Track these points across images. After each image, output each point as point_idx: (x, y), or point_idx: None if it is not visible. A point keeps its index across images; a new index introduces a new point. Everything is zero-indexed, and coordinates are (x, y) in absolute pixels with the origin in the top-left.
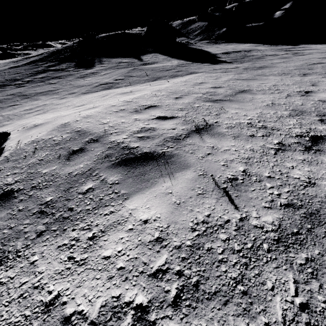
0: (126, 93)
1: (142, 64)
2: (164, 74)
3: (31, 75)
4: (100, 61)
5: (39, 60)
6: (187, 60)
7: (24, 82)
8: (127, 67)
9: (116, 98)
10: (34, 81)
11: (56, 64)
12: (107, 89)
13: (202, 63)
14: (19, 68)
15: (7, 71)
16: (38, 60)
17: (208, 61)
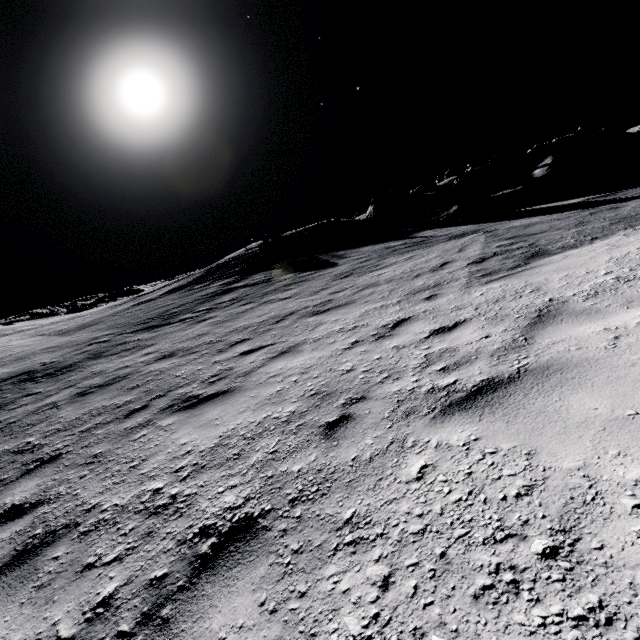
0: None
1: (455, 237)
2: (632, 210)
3: (202, 301)
4: (335, 256)
5: (191, 284)
6: (546, 214)
7: (199, 313)
8: (428, 246)
9: None
10: (225, 306)
11: (239, 278)
12: (541, 256)
13: (620, 202)
14: (158, 300)
15: (135, 309)
16: (187, 284)
17: (623, 200)
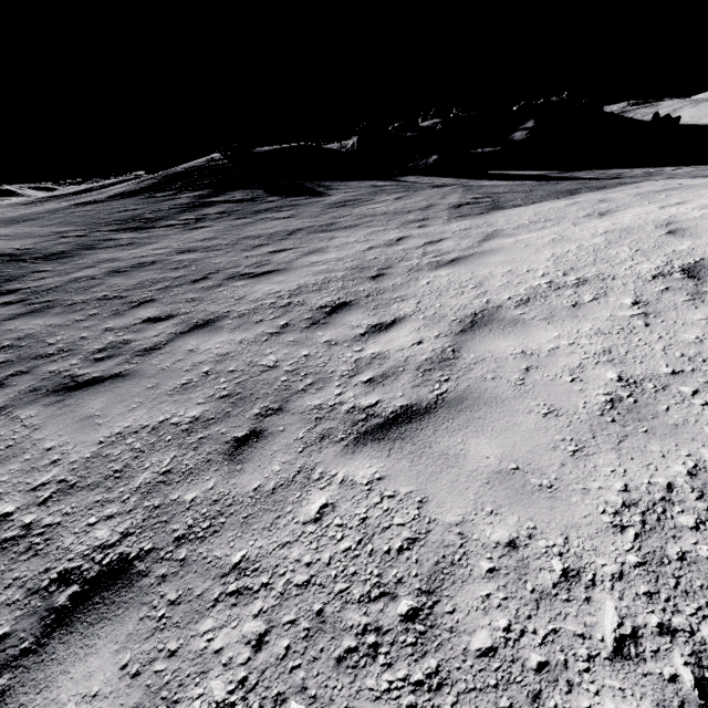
0: (681, 188)
1: (437, 187)
2: (564, 187)
3: (180, 210)
4: (322, 186)
5: (148, 190)
6: (512, 180)
7: (186, 221)
8: (413, 190)
9: (690, 192)
10: (215, 218)
11: (215, 193)
12: (498, 209)
13: (564, 181)
14: (111, 203)
15: (83, 209)
16: (142, 190)
17: (568, 179)
